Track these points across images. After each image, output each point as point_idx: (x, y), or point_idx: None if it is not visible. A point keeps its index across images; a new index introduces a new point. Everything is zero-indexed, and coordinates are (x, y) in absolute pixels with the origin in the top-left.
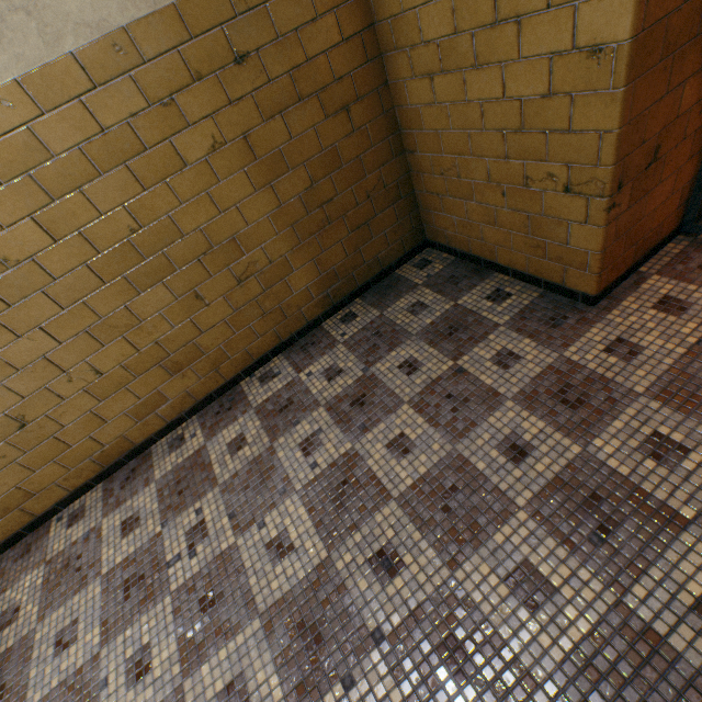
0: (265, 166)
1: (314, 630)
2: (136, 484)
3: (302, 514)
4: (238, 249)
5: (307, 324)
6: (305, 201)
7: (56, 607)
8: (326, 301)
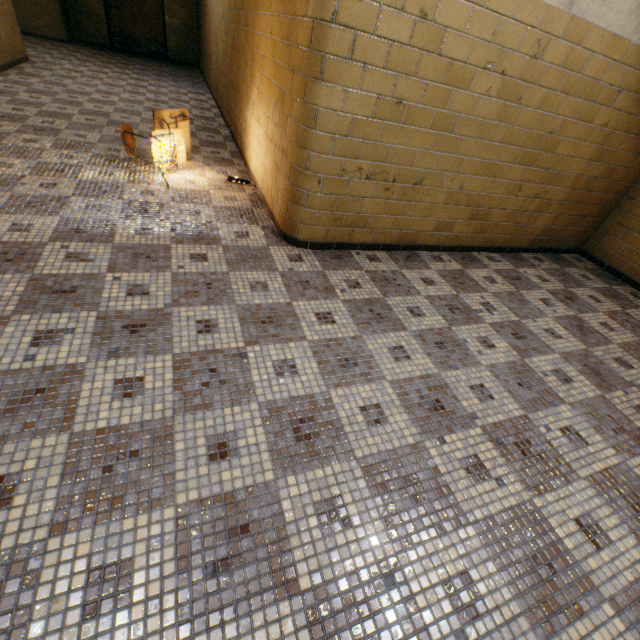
0: (600, 152)
1: (594, 370)
2: (416, 264)
3: (559, 327)
4: (552, 180)
5: (516, 247)
6: (587, 182)
7: (393, 295)
8: (533, 242)
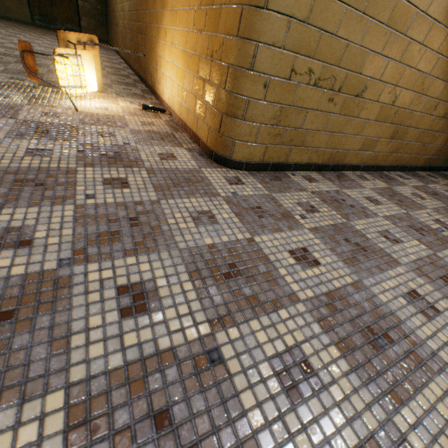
0: None
1: None
2: (350, 183)
3: None
4: None
5: (415, 166)
6: None
7: (354, 218)
8: (427, 161)
